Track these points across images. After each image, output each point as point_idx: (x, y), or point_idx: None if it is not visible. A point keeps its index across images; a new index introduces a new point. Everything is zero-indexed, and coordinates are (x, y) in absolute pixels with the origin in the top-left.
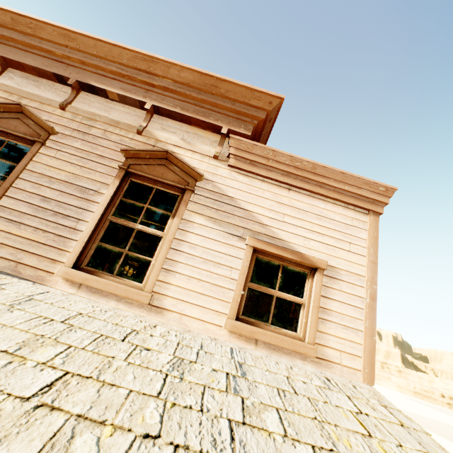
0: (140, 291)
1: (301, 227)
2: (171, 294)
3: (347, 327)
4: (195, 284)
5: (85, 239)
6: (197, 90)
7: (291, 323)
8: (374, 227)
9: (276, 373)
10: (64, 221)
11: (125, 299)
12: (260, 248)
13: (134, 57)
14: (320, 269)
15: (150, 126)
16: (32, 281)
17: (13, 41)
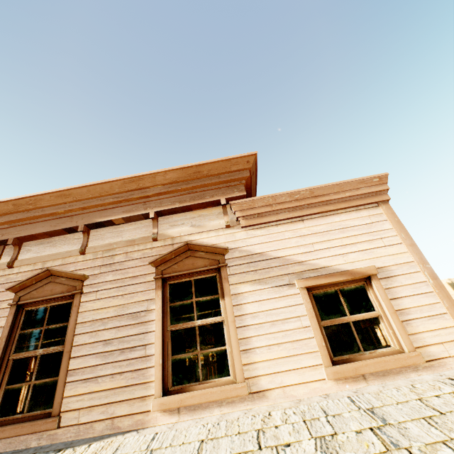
0: (234, 385)
1: (332, 247)
2: (262, 372)
3: (431, 316)
4: (277, 350)
5: (160, 361)
6: (185, 181)
7: (368, 333)
8: (391, 214)
9: (407, 401)
10: (133, 354)
11: (225, 400)
12: (311, 285)
13: (123, 184)
14: (372, 276)
15: (160, 229)
16: (133, 430)
17: (20, 221)
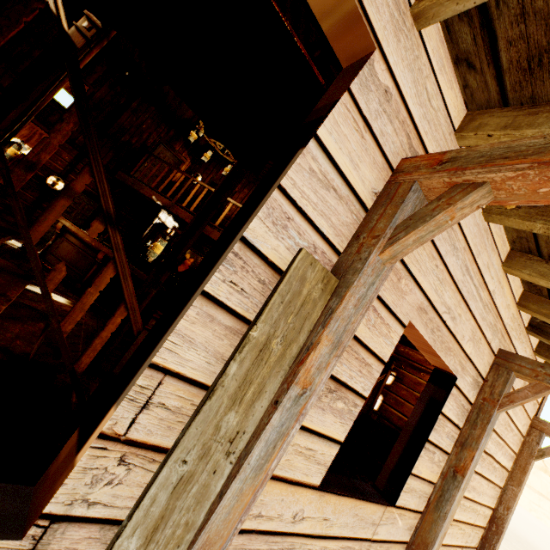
0: None
1: None
2: None
3: None
4: None
5: None
6: None
7: None
8: None
9: None
10: None
11: None
12: None
13: None
14: None
15: None
16: None
17: None
